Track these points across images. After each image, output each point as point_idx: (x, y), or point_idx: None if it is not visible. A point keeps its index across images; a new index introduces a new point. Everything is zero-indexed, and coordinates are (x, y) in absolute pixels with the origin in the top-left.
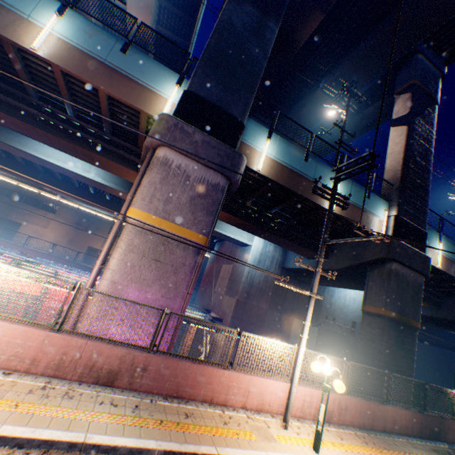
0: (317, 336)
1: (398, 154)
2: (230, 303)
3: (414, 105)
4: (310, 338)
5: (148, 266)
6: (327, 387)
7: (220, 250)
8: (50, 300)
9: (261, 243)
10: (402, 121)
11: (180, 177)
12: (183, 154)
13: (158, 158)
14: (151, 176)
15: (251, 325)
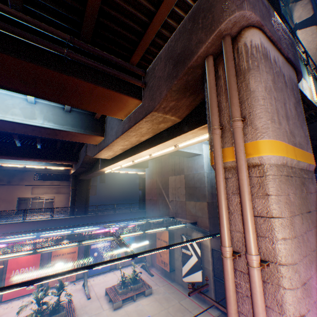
0: None
1: (316, 50)
2: (200, 207)
3: (314, 8)
4: None
5: (307, 228)
6: None
7: (158, 166)
8: (12, 270)
9: (207, 150)
10: (308, 23)
11: (279, 77)
12: (271, 41)
13: (255, 47)
14: (262, 79)
15: None
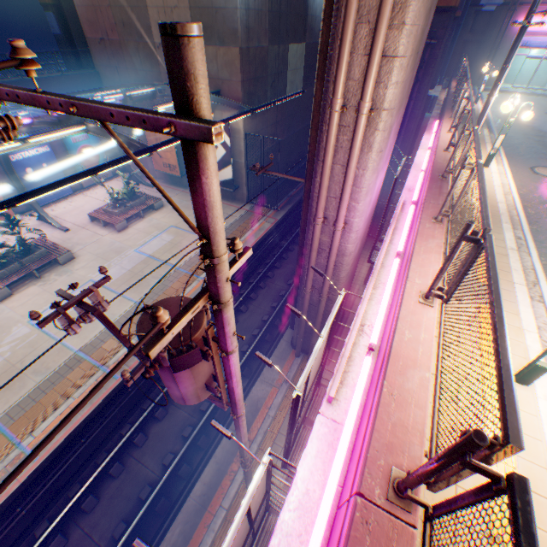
0: (305, 61)
1: None
2: (227, 62)
3: None
4: (300, 66)
5: (409, 75)
6: (511, 122)
7: None
8: None
9: None
10: None
11: None
12: None
13: None
14: None
15: (259, 83)
